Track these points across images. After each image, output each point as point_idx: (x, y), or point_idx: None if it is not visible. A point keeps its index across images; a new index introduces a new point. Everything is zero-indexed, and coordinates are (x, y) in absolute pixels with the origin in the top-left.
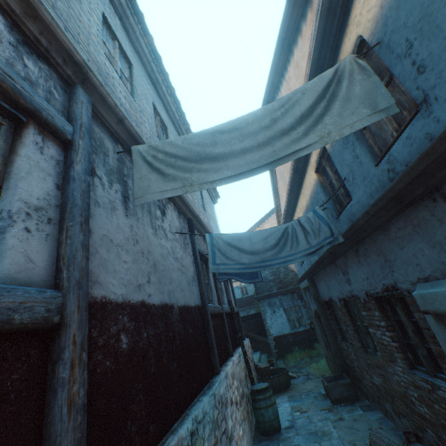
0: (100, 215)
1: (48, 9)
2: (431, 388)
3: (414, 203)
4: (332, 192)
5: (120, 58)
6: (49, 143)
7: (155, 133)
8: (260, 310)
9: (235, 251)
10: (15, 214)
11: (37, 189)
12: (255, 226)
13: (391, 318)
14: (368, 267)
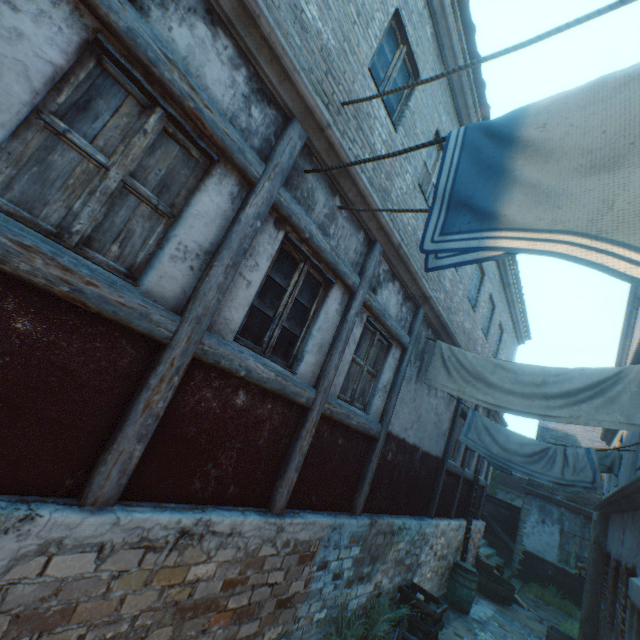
0: (403, 385)
1: (423, 281)
2: None
3: None
4: None
5: None
6: (397, 350)
7: (466, 294)
8: (522, 506)
9: (488, 437)
10: (379, 389)
11: (387, 377)
12: None
13: None
14: (632, 538)
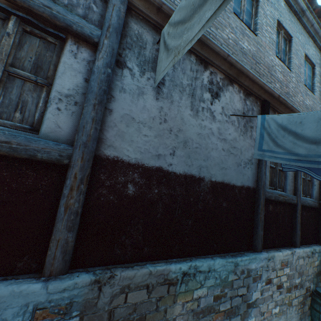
0: (124, 99)
1: None
2: None
3: None
4: None
5: None
6: (83, 49)
7: (230, 9)
8: None
9: (288, 137)
10: (52, 100)
11: (68, 83)
12: None
13: None
14: None
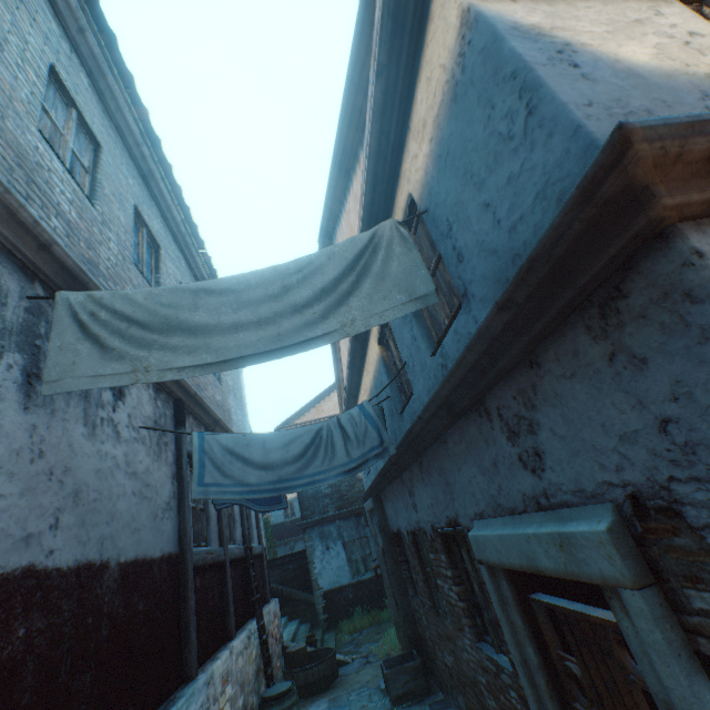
0: None
1: None
2: (496, 670)
3: (466, 414)
4: (398, 376)
5: (77, 135)
6: None
7: (131, 257)
8: (306, 546)
9: (238, 463)
10: None
11: None
12: (309, 406)
13: (459, 564)
14: (433, 489)
